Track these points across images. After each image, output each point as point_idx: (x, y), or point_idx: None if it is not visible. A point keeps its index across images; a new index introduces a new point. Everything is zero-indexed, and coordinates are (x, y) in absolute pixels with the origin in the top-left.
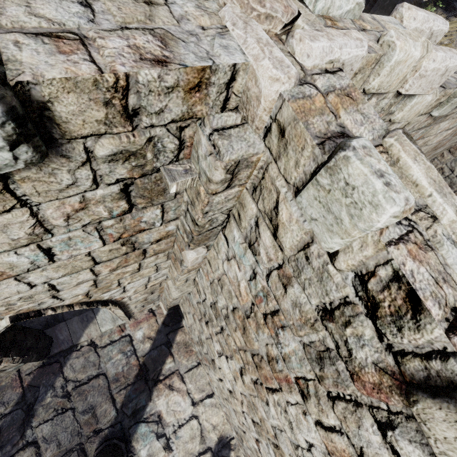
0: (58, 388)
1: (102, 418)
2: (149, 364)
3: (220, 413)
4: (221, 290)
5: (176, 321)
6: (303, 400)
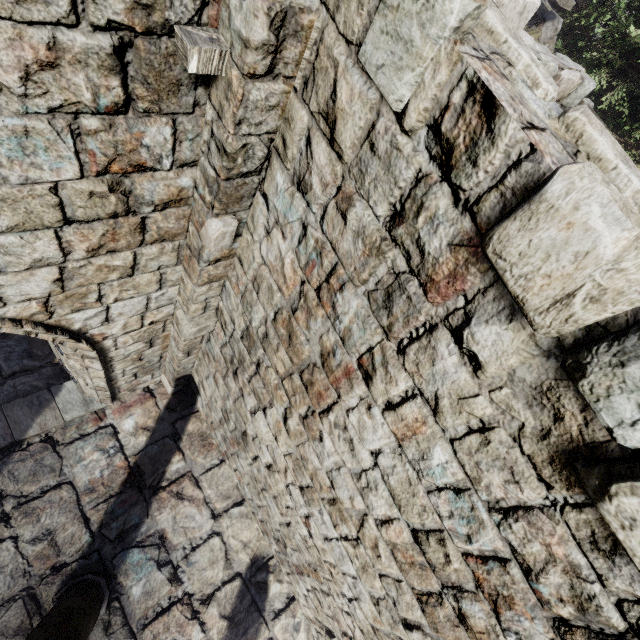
0: None
1: (67, 547)
2: (145, 465)
3: (253, 526)
4: (257, 297)
5: (186, 404)
6: (367, 386)
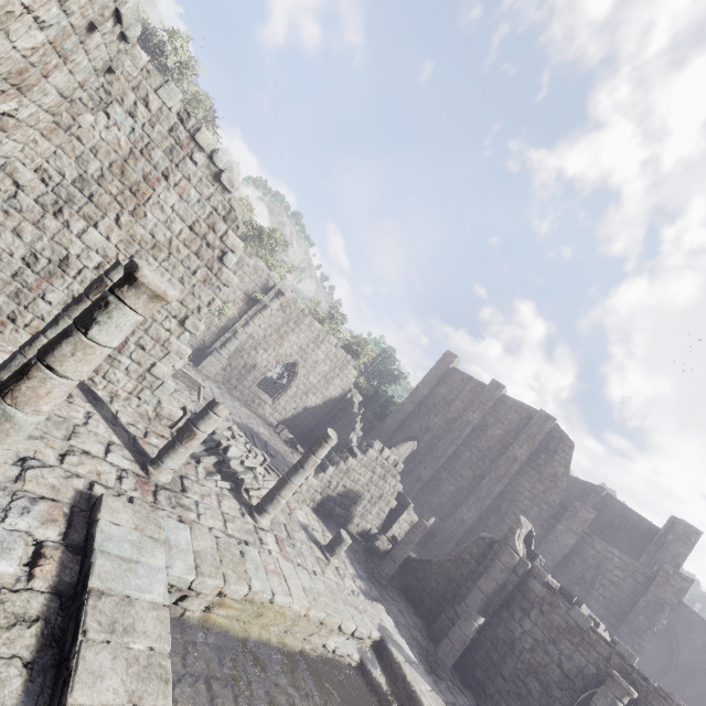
0: None
1: None
2: None
3: None
4: (95, 157)
5: None
6: (167, 181)
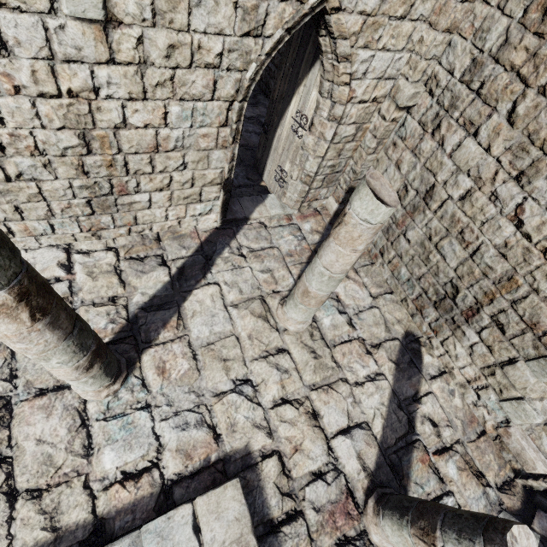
0: (234, 247)
1: (281, 281)
2: None
3: (403, 311)
4: (500, 13)
5: None
6: None
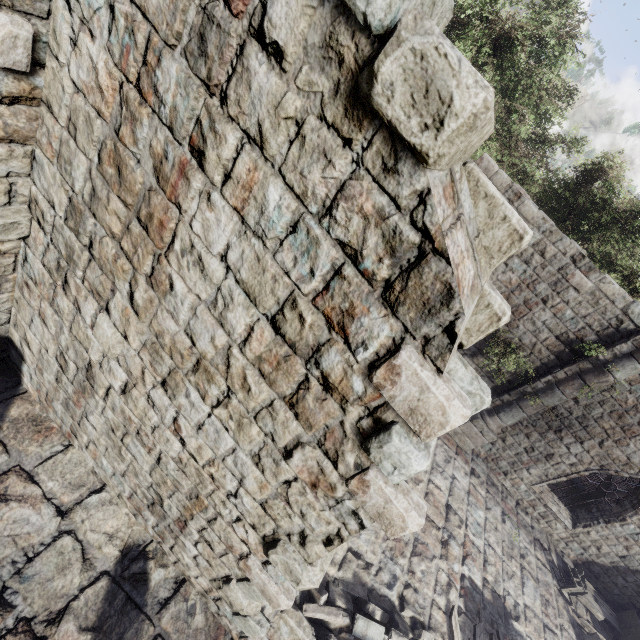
0: None
1: None
2: None
3: (121, 512)
4: (75, 144)
5: (6, 385)
6: (202, 169)
